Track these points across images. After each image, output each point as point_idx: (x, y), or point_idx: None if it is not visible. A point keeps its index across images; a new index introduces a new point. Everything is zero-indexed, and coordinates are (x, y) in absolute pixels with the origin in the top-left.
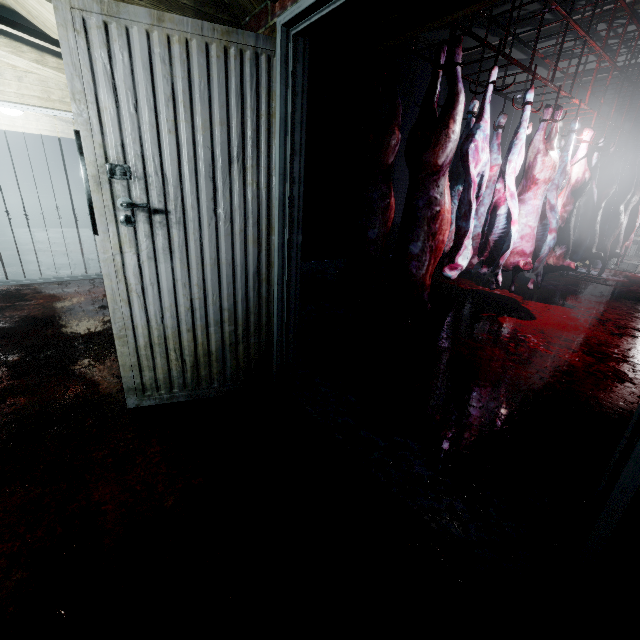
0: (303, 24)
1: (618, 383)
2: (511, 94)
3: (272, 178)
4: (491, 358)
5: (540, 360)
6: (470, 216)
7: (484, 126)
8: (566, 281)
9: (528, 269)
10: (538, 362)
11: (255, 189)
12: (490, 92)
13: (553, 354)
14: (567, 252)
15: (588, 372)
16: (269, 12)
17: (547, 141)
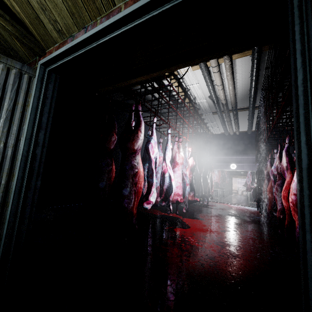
0: (54, 65)
1: (234, 259)
2: (163, 136)
3: (20, 141)
4: (174, 256)
5: (198, 252)
6: (153, 175)
7: (154, 138)
8: (196, 207)
9: (182, 202)
10: (197, 253)
11: (2, 147)
12: (154, 126)
13: (202, 247)
14: (195, 194)
15: (220, 255)
16: (37, 61)
17: (178, 149)
